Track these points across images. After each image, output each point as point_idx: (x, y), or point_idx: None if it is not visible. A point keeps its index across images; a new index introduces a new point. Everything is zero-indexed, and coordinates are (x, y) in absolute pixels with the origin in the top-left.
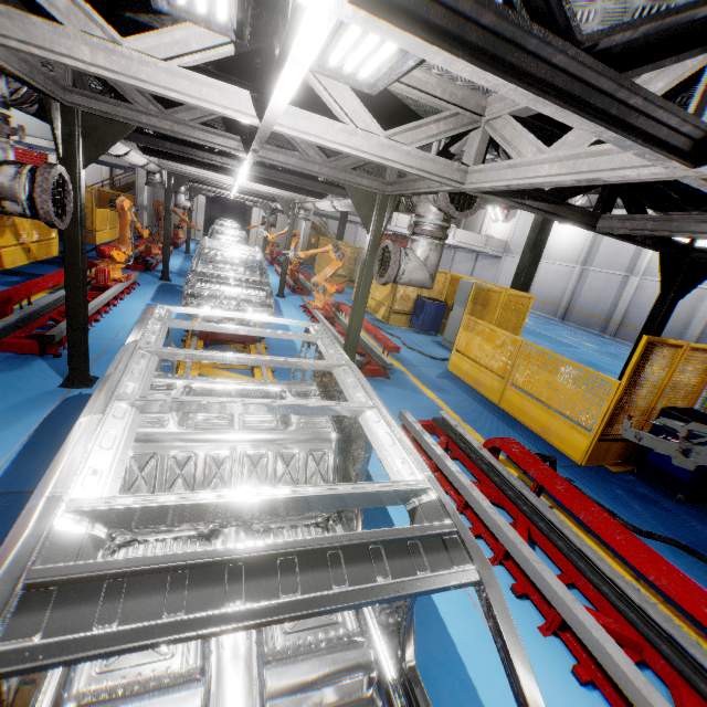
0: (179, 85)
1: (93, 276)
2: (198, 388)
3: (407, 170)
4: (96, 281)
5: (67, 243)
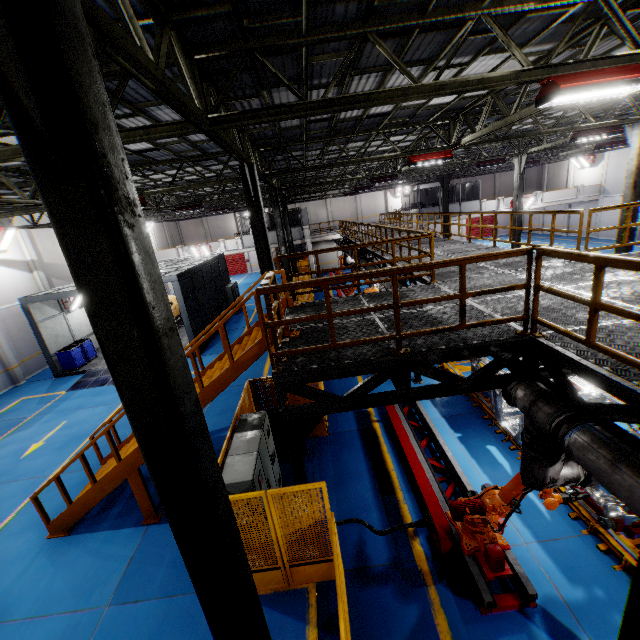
0: None
1: None
2: None
3: None
4: None
5: None
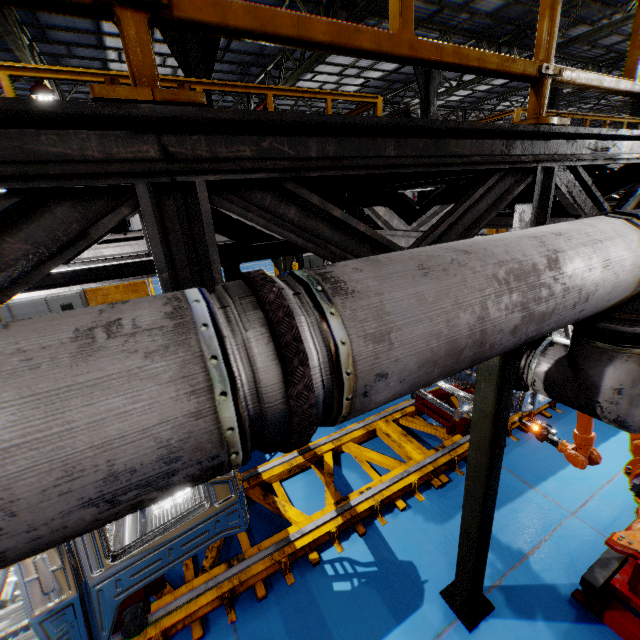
0: None
1: None
2: None
3: None
4: None
5: None
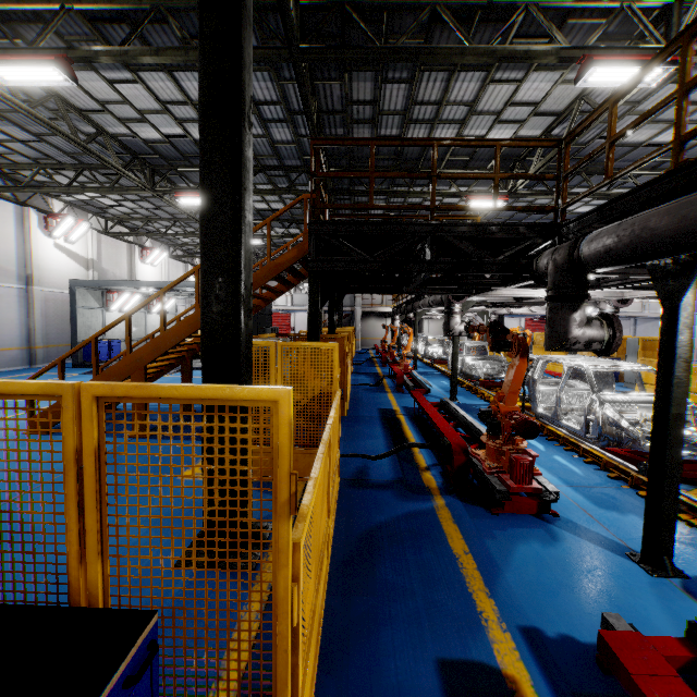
0: (526, 293)
1: (399, 369)
2: None
3: (599, 298)
4: (404, 370)
5: (454, 345)
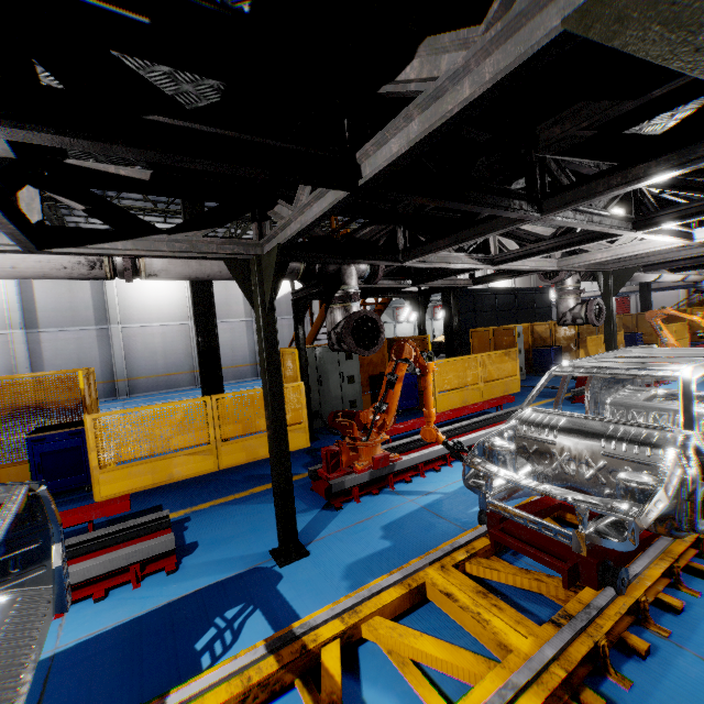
0: (637, 248)
1: None
2: (661, 392)
3: None
4: None
5: (606, 336)
